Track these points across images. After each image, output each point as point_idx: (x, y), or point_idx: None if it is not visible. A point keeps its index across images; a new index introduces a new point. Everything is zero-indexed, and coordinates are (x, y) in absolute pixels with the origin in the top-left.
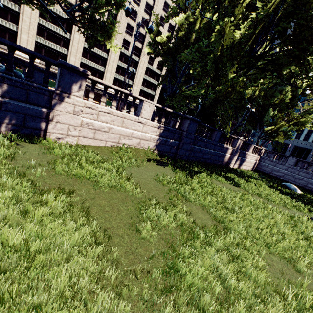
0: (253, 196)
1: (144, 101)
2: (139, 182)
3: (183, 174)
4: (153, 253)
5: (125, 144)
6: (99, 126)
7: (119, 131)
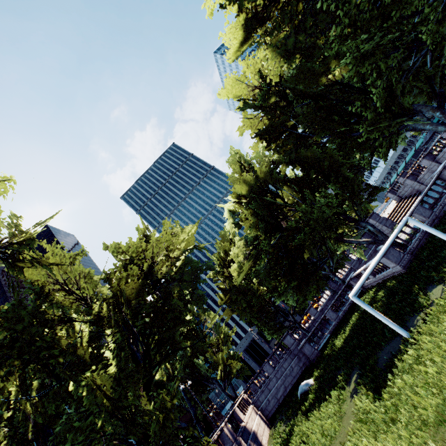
0: None
1: None
2: None
3: None
4: None
5: None
6: None
7: None
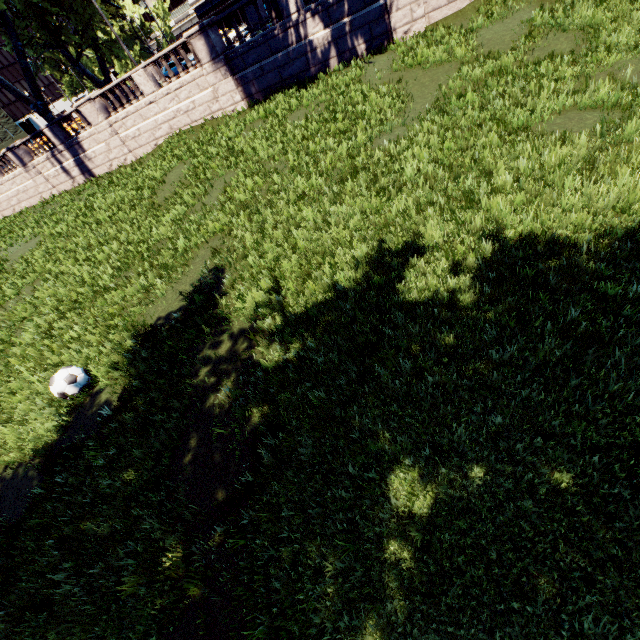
0: None
1: None
2: (490, 40)
3: None
4: (437, 97)
5: None
6: None
7: None
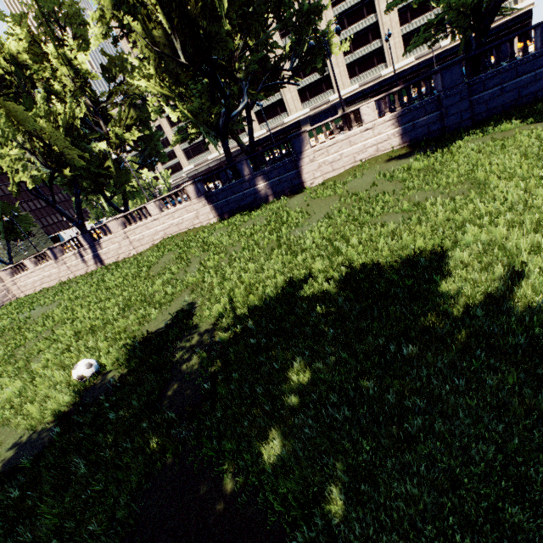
0: (538, 128)
1: (359, 109)
2: (356, 186)
3: (422, 156)
4: (327, 211)
5: (362, 159)
6: (332, 159)
7: (350, 152)
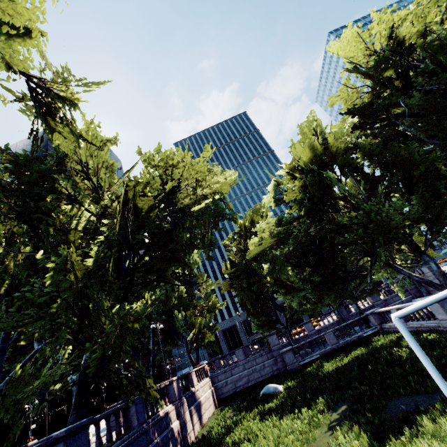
0: None
1: None
2: None
3: None
4: None
5: None
6: None
7: None
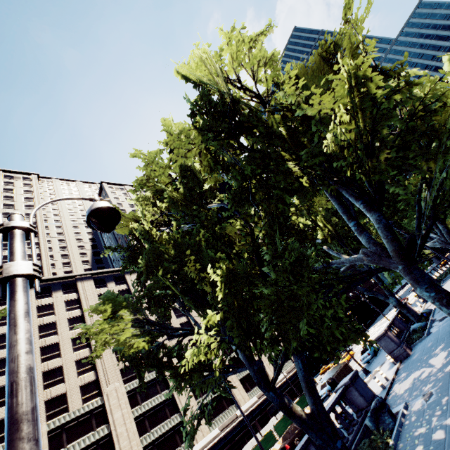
0: None
1: None
2: None
3: None
4: None
5: None
6: None
7: None
